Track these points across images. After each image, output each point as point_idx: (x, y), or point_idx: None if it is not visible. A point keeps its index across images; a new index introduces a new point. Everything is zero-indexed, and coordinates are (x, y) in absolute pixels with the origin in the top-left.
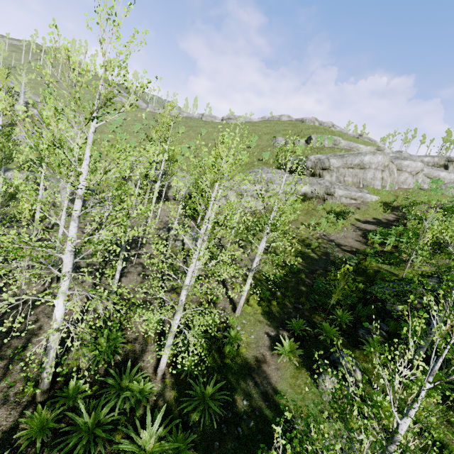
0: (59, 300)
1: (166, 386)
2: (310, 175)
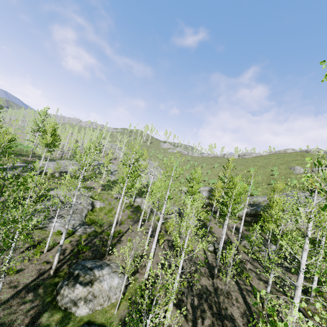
0: (296, 301)
1: None
2: None
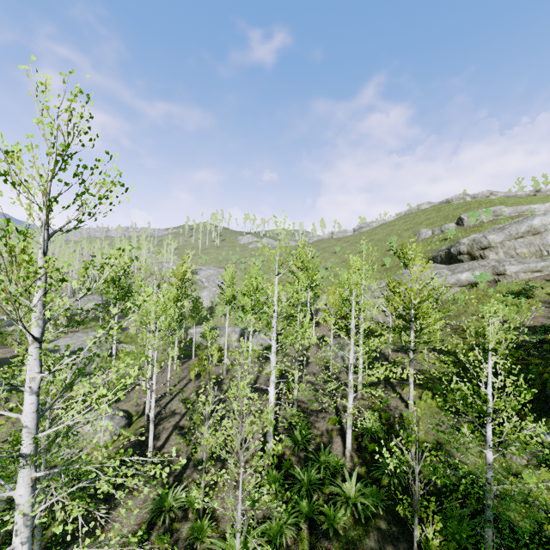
0: (271, 387)
1: (356, 465)
2: (469, 259)
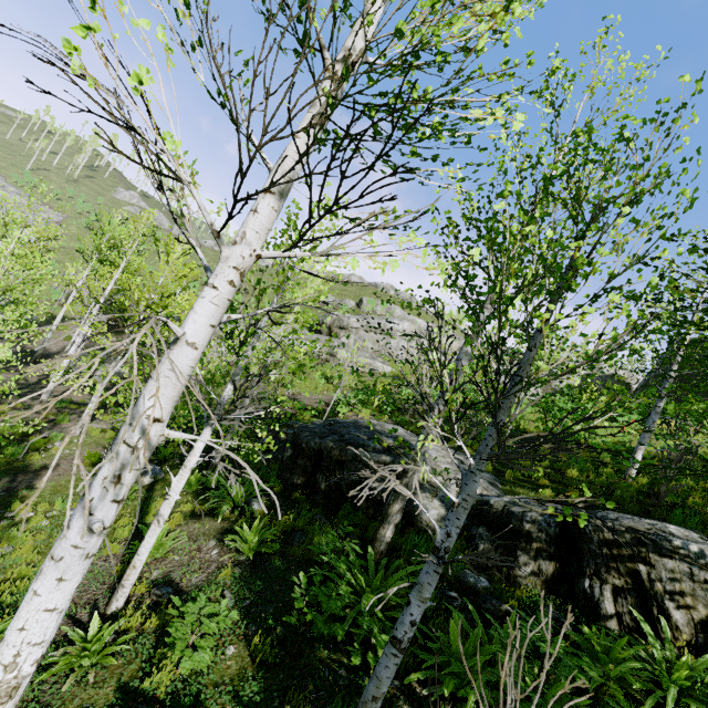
0: None
1: None
2: (328, 334)
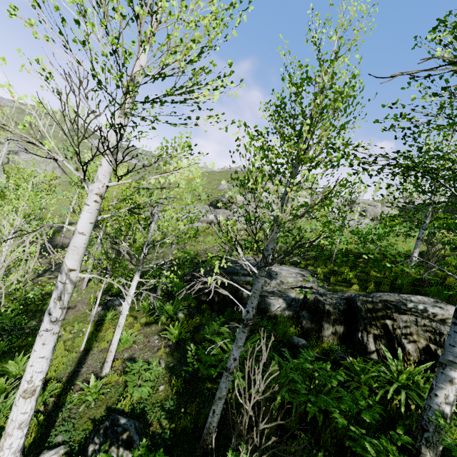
0: None
1: None
2: (225, 208)
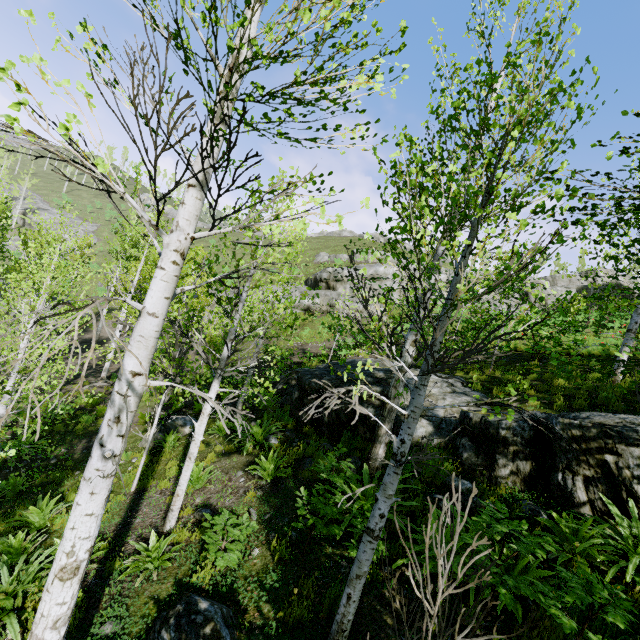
0: None
1: None
2: (326, 288)
